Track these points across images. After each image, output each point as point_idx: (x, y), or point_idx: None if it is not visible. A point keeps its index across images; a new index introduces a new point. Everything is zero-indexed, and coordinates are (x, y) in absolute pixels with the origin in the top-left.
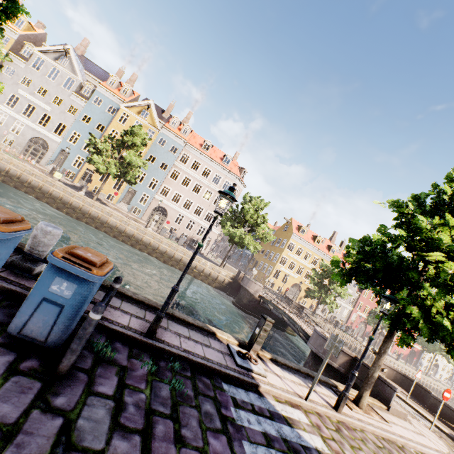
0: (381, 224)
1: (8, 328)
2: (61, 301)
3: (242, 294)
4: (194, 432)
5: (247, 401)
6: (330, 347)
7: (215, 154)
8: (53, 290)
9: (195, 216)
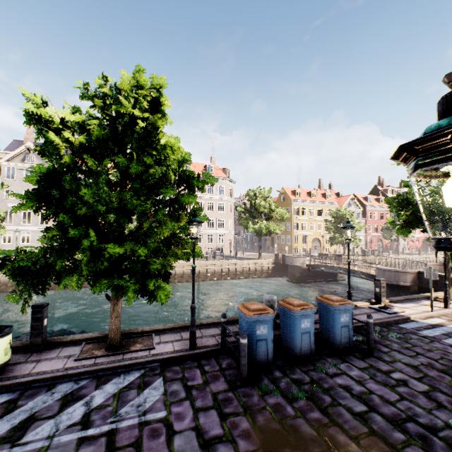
0: (402, 181)
1: (334, 347)
2: (346, 324)
3: (292, 271)
4: (426, 346)
5: (416, 326)
6: (429, 276)
7: (197, 169)
8: (342, 321)
9: (210, 229)
